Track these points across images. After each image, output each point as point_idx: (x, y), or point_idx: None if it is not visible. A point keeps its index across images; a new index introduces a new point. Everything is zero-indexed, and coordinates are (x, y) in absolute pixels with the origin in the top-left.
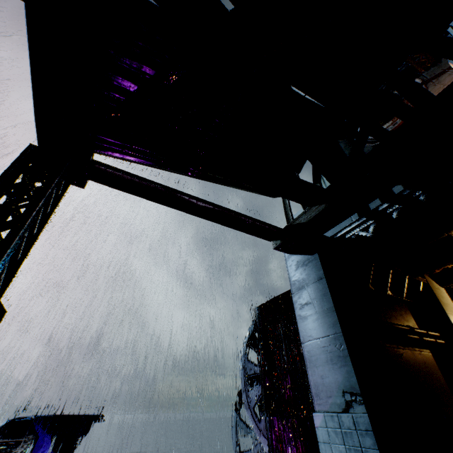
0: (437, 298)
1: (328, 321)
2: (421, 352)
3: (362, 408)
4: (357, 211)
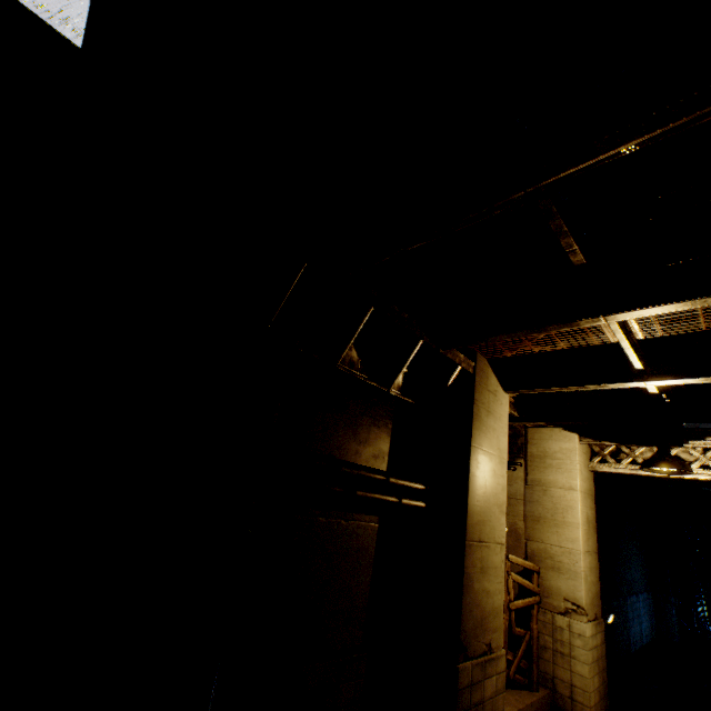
0: (474, 411)
1: None
2: (347, 520)
3: None
4: None
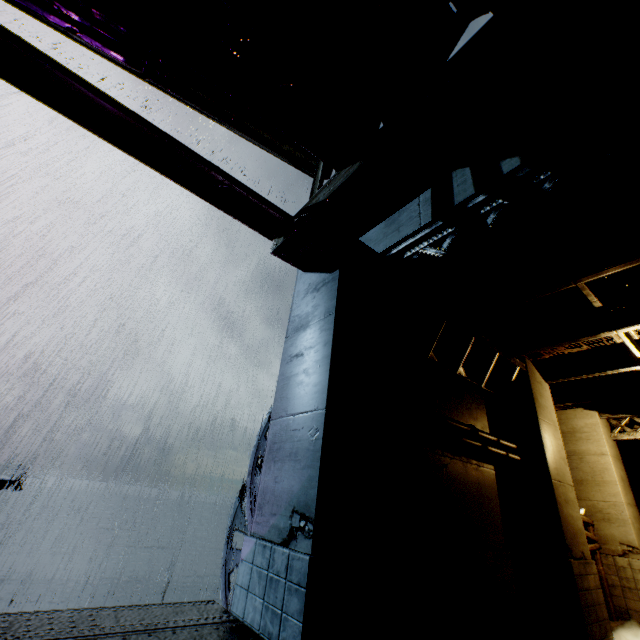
0: (533, 395)
1: (313, 388)
2: (480, 467)
3: (307, 545)
4: (433, 209)
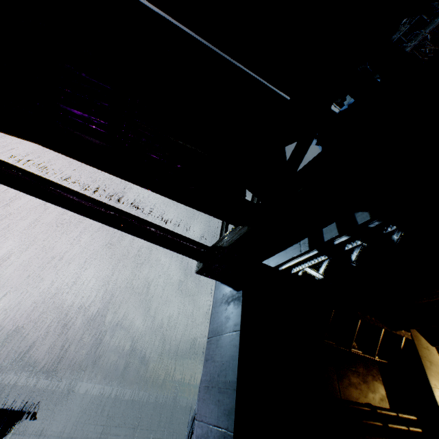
0: (423, 363)
1: (225, 403)
2: None
3: None
4: (309, 240)
